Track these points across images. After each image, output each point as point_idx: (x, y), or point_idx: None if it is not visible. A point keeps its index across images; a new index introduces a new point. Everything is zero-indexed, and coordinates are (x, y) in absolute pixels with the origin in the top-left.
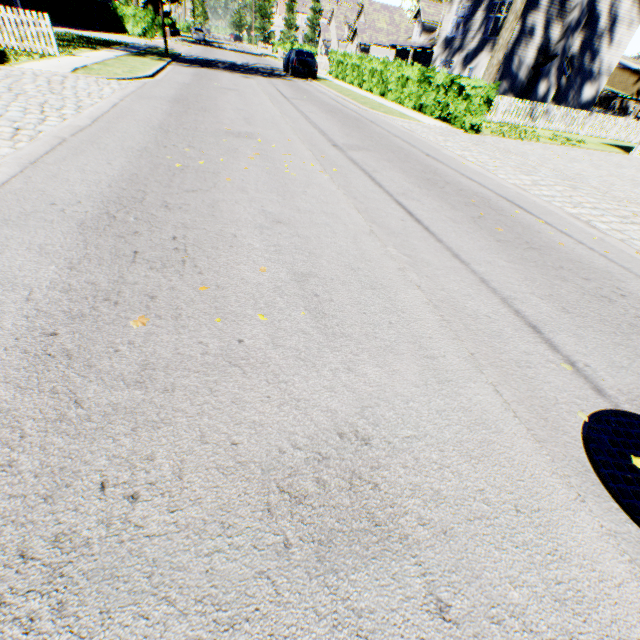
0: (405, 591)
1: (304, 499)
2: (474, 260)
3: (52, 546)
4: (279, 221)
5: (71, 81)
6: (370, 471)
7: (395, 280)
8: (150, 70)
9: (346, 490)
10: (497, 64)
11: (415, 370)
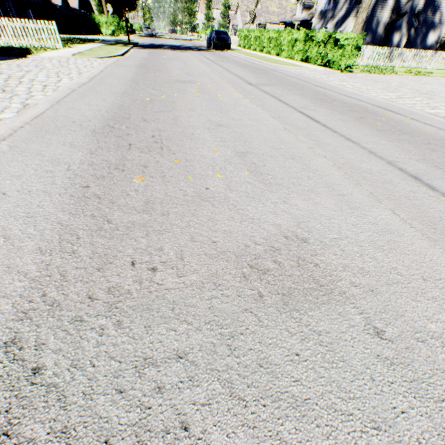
0: (349, 322)
1: (267, 271)
2: (362, 141)
3: (107, 293)
4: (220, 125)
5: (72, 60)
6: (310, 257)
7: (307, 154)
8: (120, 52)
9: (295, 267)
10: (362, 22)
11: (331, 202)
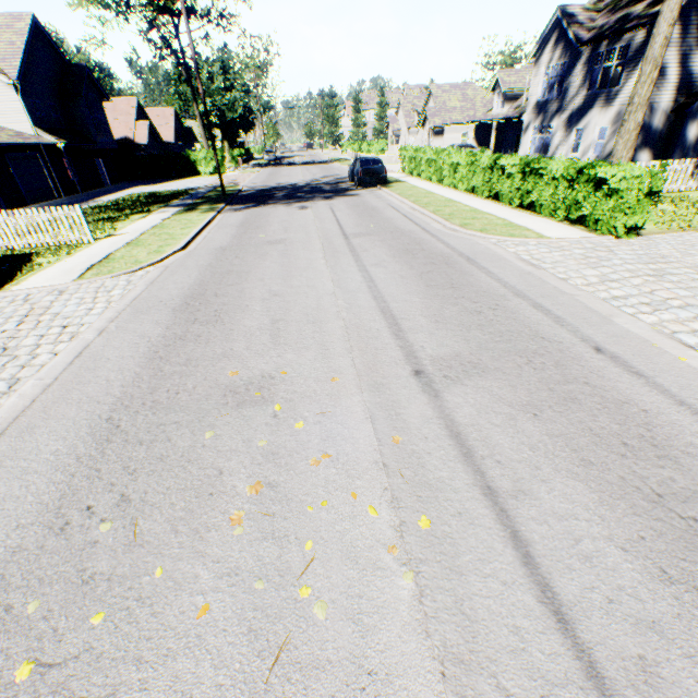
0: None
1: None
2: None
3: None
4: None
5: (63, 299)
6: None
7: None
8: (187, 236)
9: None
10: (635, 127)
11: None
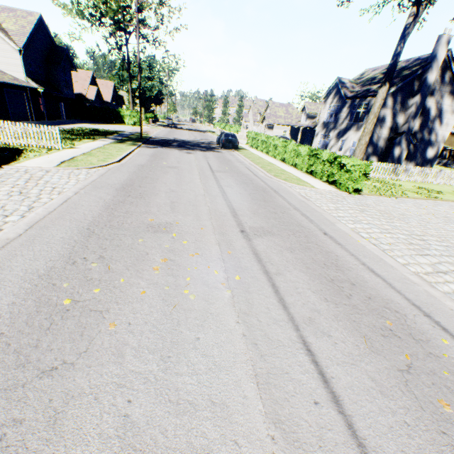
0: None
1: None
2: None
3: None
4: None
5: (49, 175)
6: None
7: None
8: (120, 155)
9: None
10: (365, 143)
11: None
